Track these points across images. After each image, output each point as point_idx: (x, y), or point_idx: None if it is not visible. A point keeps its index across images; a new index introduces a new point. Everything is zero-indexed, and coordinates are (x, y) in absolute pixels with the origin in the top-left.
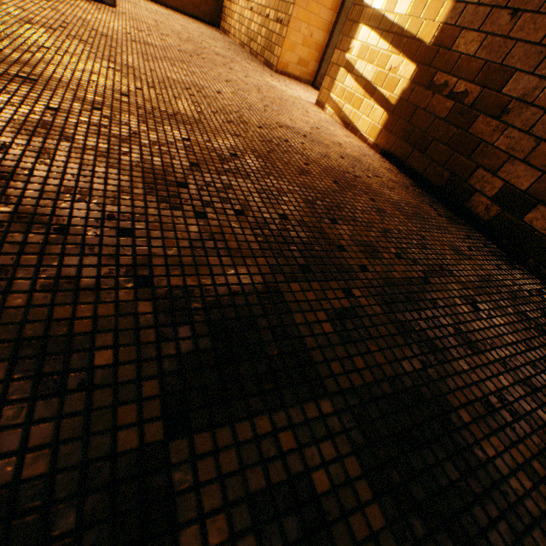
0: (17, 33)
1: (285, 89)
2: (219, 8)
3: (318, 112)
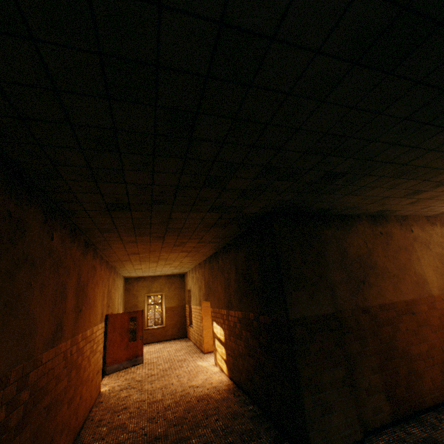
0: (120, 395)
1: (204, 363)
2: (185, 330)
3: (214, 368)
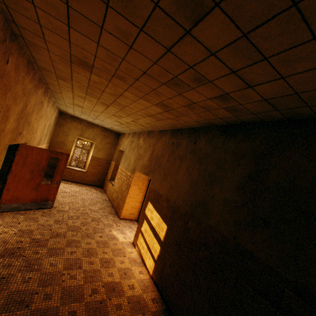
0: None
1: (120, 235)
2: (103, 181)
3: (132, 251)
